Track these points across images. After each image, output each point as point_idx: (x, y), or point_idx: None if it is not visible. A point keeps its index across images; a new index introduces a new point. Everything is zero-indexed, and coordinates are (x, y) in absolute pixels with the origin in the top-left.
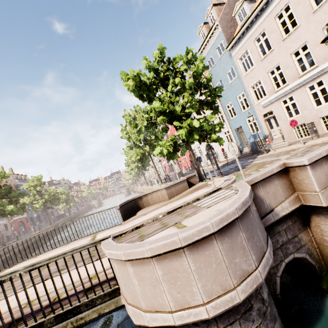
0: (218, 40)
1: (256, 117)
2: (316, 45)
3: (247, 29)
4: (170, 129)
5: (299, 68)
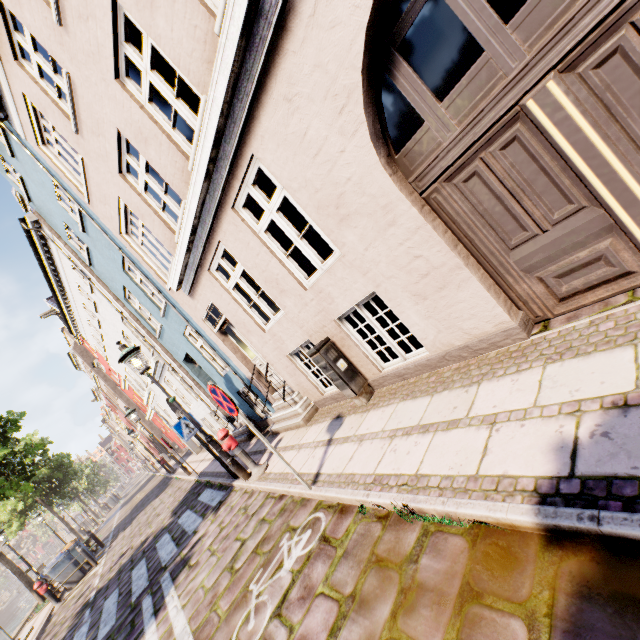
0: None
1: (197, 327)
2: None
3: None
4: (99, 359)
5: (176, 132)
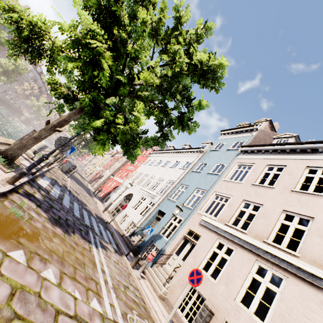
0: (244, 138)
1: (183, 223)
2: (322, 234)
3: (273, 152)
4: (139, 156)
5: (275, 233)
